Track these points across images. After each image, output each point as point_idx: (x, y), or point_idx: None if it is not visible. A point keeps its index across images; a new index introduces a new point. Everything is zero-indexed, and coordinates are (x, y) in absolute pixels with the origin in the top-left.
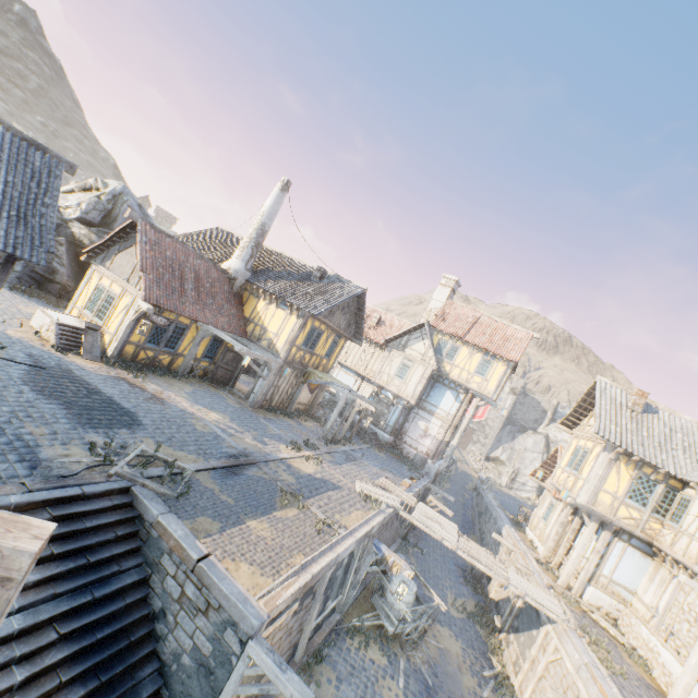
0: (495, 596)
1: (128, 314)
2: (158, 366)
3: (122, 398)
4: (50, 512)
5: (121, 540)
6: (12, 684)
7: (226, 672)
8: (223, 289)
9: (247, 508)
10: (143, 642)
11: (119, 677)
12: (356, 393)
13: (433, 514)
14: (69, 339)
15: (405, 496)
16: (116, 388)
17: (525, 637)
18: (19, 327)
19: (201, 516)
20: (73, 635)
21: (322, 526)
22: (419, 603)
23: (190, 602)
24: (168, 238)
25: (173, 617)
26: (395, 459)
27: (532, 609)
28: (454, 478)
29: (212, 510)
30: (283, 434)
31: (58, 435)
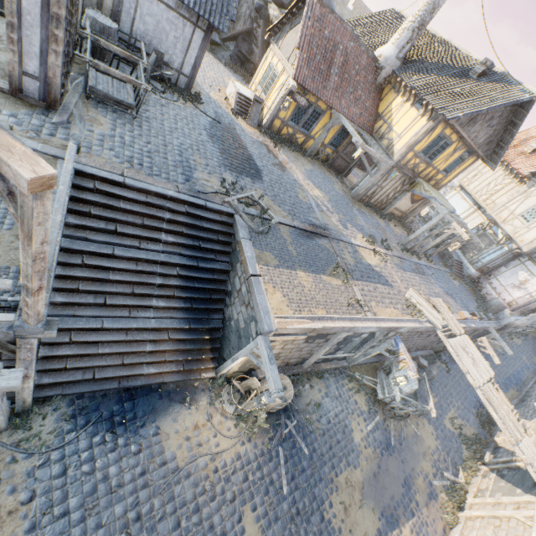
0: (500, 442)
1: (280, 91)
2: (294, 143)
3: (258, 158)
4: (186, 208)
5: (221, 243)
6: (154, 283)
7: (246, 342)
8: (366, 79)
9: (302, 262)
10: (218, 302)
11: (202, 310)
12: (457, 217)
13: (473, 351)
14: (242, 107)
15: (452, 323)
16: (257, 150)
17: (505, 485)
18: (218, 92)
19: (268, 251)
20: (185, 278)
21: (354, 303)
22: (415, 398)
23: (242, 296)
24: (330, 14)
25: (233, 299)
26: (467, 292)
27: (532, 477)
28: (531, 339)
29: (277, 252)
30: (366, 227)
31: (208, 167)
